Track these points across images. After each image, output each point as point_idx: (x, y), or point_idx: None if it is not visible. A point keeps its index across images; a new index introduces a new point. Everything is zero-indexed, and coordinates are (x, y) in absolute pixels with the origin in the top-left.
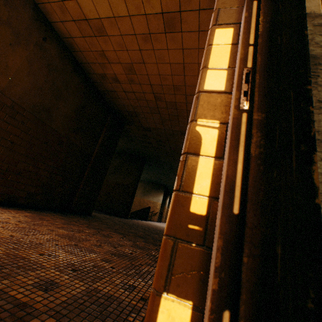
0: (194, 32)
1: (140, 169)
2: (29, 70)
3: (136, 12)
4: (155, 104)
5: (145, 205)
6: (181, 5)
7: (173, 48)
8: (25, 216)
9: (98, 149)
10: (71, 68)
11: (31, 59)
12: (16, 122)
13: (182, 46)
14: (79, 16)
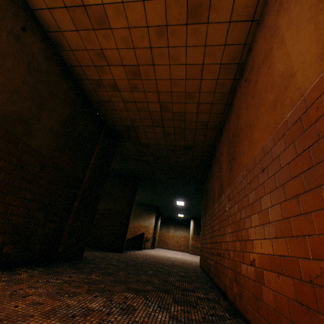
0: (224, 24)
1: (133, 191)
2: None
3: None
4: (160, 115)
5: (136, 230)
6: None
7: (193, 44)
8: None
9: (90, 172)
10: (58, 71)
11: (3, 50)
12: None
13: (205, 41)
14: (74, 0)
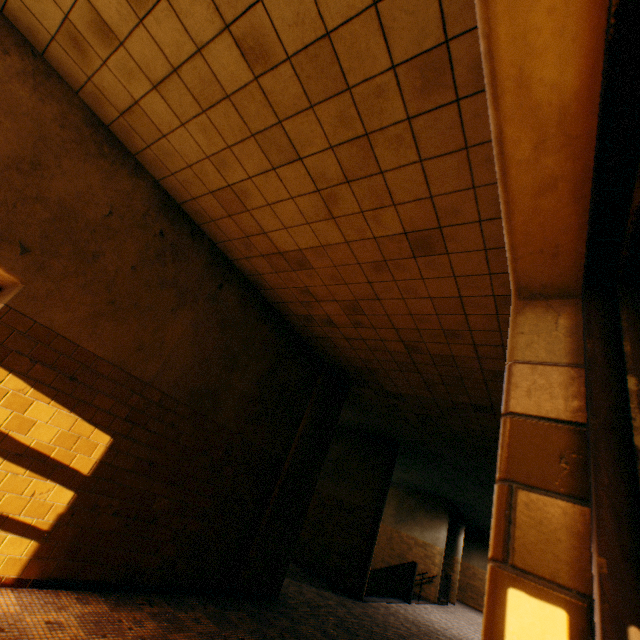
0: (476, 252)
1: (385, 471)
2: (194, 338)
3: (357, 236)
4: (408, 357)
5: (404, 547)
6: (441, 219)
7: (433, 275)
8: (143, 638)
9: (297, 446)
10: (257, 314)
11: (199, 320)
12: (162, 426)
13: (453, 271)
14: (269, 250)
